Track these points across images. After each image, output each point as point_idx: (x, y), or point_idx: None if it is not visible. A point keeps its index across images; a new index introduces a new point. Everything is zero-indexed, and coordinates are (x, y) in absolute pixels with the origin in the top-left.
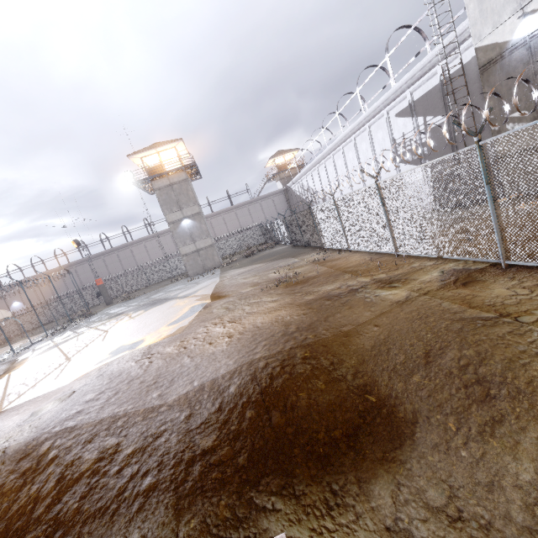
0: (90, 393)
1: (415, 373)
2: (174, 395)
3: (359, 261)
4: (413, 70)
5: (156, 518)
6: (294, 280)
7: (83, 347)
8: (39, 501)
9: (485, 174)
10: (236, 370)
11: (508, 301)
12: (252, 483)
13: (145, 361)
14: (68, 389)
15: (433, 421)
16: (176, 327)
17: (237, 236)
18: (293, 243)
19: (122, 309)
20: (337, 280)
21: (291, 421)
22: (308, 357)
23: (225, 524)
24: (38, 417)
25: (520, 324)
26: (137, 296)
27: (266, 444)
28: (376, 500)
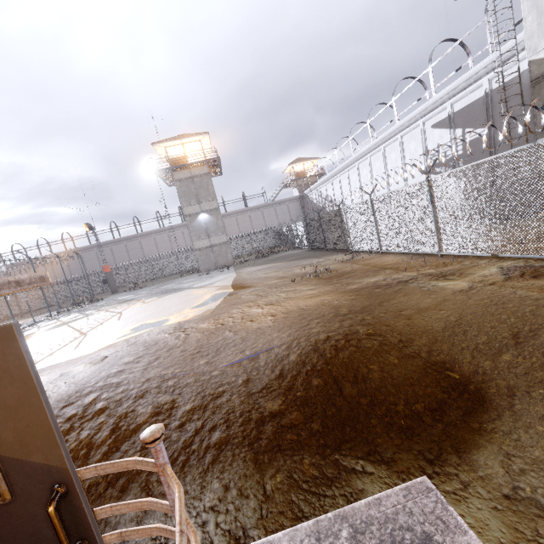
0: (127, 357)
1: (504, 351)
2: (225, 362)
3: (396, 260)
4: (457, 81)
5: (236, 470)
6: (327, 274)
7: (98, 325)
8: (93, 448)
9: None
10: (293, 341)
11: None
12: (332, 448)
13: (179, 333)
14: (96, 356)
15: (535, 396)
16: (203, 309)
17: (249, 238)
18: (312, 246)
19: (131, 296)
20: (378, 274)
21: (364, 392)
22: (373, 334)
23: (315, 482)
24: (71, 376)
25: None
26: (144, 286)
27: (340, 412)
28: (483, 469)
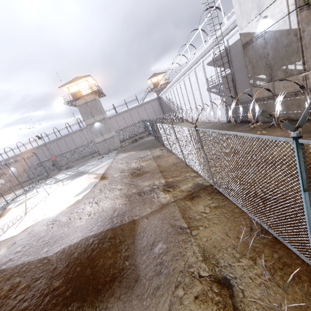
0: (19, 247)
1: (145, 255)
2: (52, 252)
3: (171, 162)
4: (212, 39)
5: None
6: (137, 173)
7: (35, 205)
8: None
9: (200, 143)
10: (79, 241)
11: (198, 216)
12: (67, 305)
13: (50, 225)
14: (15, 239)
15: (142, 282)
16: (76, 199)
17: (130, 128)
18: (155, 137)
19: (63, 176)
20: (153, 178)
21: (93, 273)
22: (111, 237)
23: None
24: None
25: (190, 236)
26: (73, 166)
27: (80, 284)
28: None
